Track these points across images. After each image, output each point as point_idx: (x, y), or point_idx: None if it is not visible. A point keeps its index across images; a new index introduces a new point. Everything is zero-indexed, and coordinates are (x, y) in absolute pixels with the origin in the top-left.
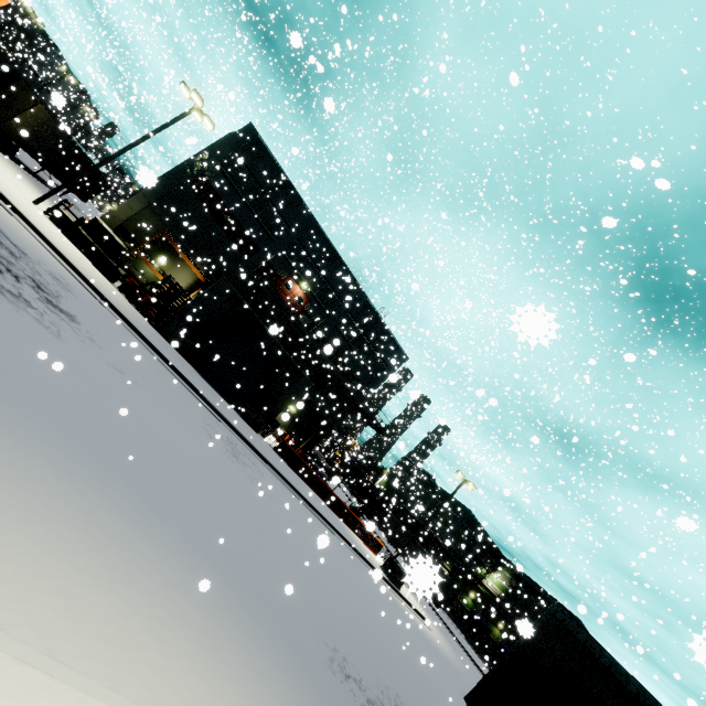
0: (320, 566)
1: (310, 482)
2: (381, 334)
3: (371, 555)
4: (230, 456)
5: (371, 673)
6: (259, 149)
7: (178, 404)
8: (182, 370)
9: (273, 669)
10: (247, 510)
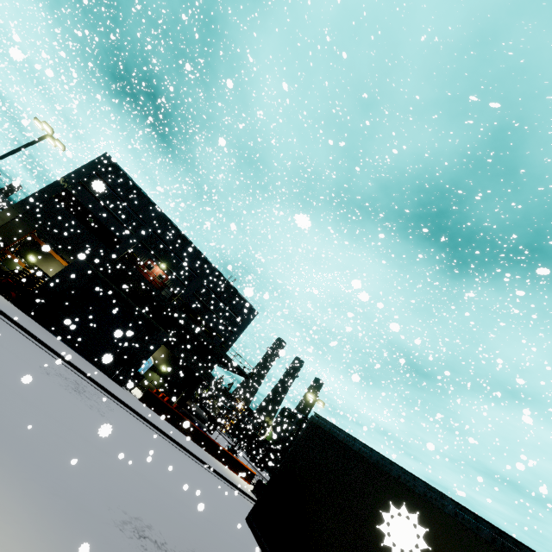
0: (158, 472)
1: (178, 425)
2: (232, 297)
3: (242, 483)
4: (68, 389)
5: (186, 544)
6: (115, 170)
7: (12, 347)
8: (34, 331)
9: (14, 505)
10: (67, 419)
